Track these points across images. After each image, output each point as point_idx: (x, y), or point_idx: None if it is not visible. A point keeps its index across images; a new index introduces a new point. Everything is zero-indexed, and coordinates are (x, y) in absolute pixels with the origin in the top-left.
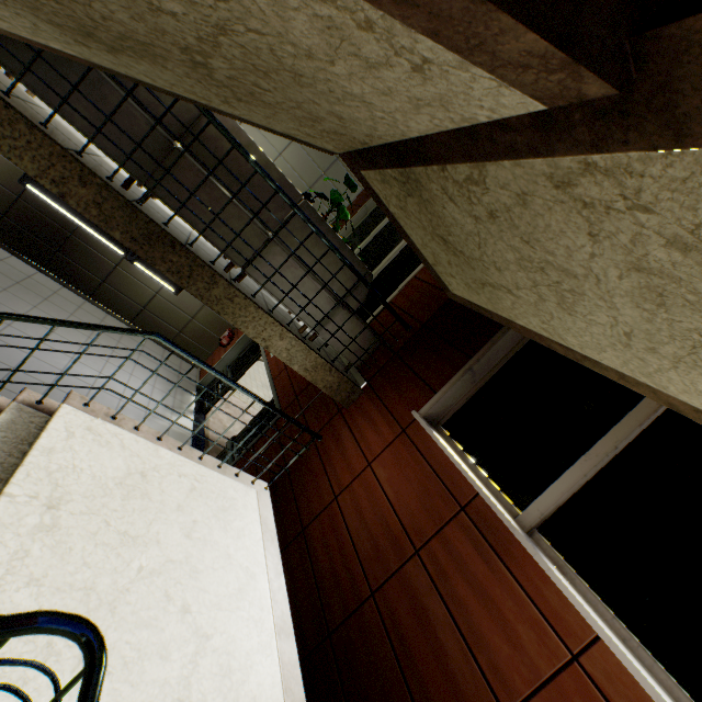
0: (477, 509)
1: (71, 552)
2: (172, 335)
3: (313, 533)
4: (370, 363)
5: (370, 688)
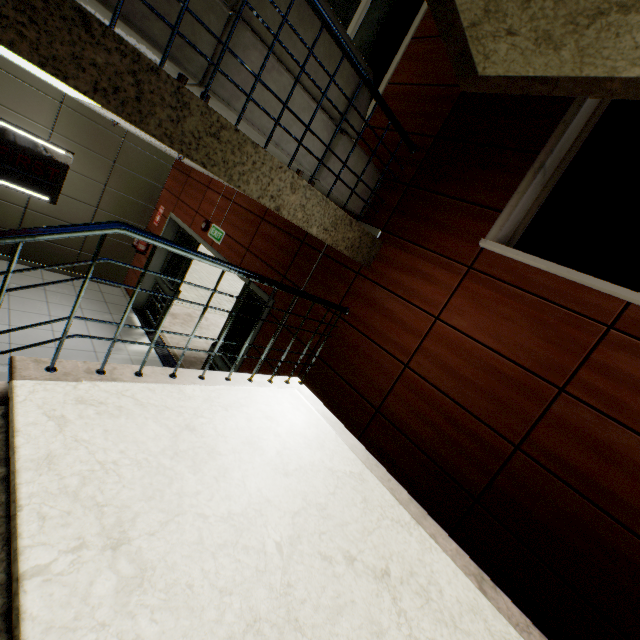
0: (635, 322)
1: (193, 590)
2: (72, 257)
3: (393, 410)
4: (374, 208)
5: (564, 536)
